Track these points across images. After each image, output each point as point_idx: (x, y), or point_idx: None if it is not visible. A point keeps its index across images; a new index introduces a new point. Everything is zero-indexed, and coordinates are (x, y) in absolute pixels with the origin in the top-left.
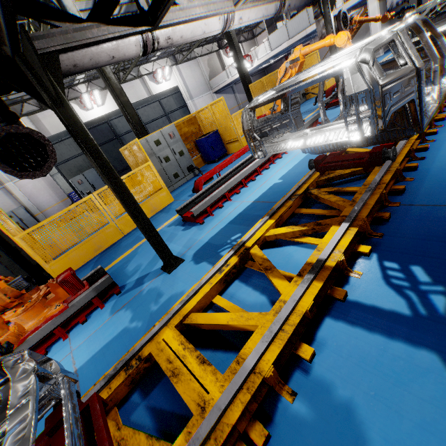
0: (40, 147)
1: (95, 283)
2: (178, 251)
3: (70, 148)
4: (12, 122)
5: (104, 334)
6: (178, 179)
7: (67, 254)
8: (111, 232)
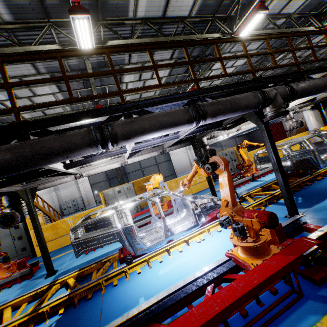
0: (14, 218)
1: (23, 270)
2: (62, 267)
3: (100, 177)
4: (16, 207)
5: (3, 298)
6: None
7: (47, 244)
8: None
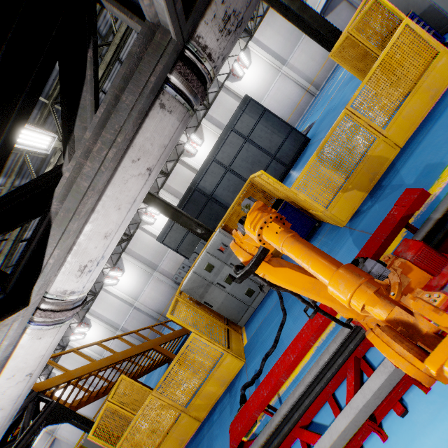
0: None
1: None
2: None
3: (179, 230)
4: None
5: None
6: (255, 295)
7: None
8: (187, 421)
